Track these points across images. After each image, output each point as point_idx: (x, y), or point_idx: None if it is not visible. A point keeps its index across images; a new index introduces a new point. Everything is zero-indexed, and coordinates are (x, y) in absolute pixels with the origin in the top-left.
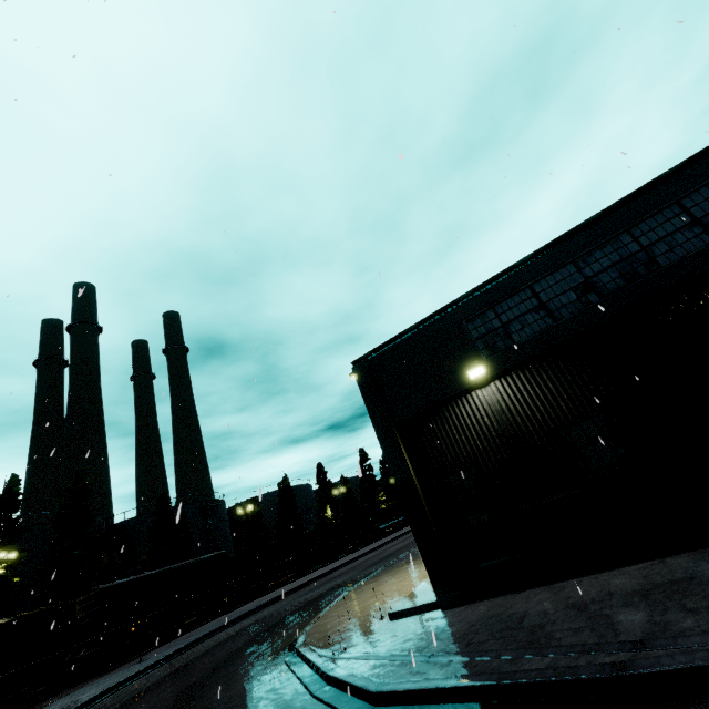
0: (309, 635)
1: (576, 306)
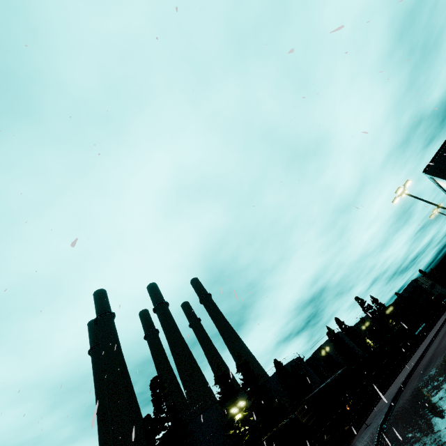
0: None
1: None
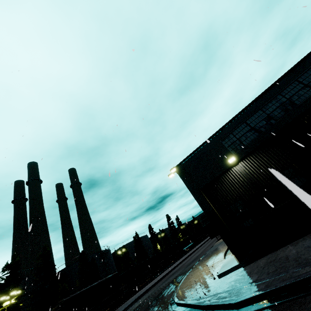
0: (179, 296)
1: (266, 126)
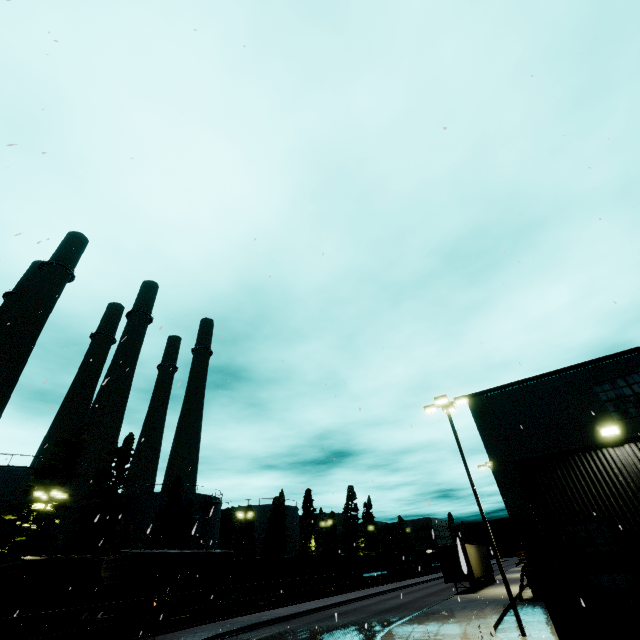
0: None
1: None
